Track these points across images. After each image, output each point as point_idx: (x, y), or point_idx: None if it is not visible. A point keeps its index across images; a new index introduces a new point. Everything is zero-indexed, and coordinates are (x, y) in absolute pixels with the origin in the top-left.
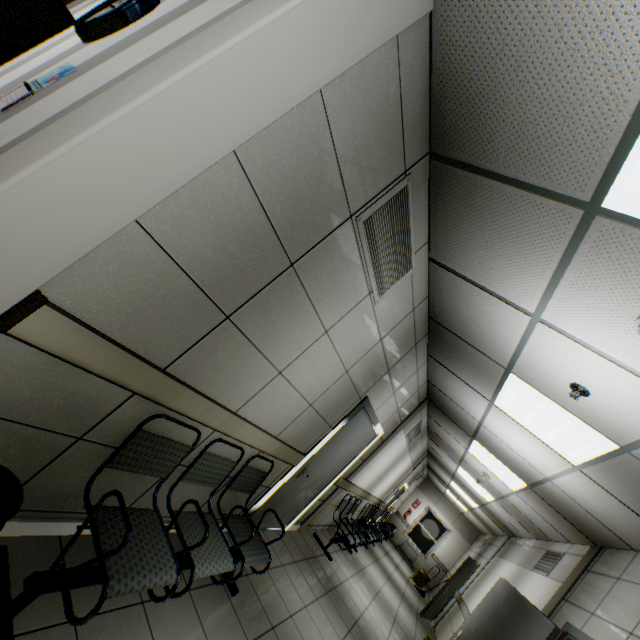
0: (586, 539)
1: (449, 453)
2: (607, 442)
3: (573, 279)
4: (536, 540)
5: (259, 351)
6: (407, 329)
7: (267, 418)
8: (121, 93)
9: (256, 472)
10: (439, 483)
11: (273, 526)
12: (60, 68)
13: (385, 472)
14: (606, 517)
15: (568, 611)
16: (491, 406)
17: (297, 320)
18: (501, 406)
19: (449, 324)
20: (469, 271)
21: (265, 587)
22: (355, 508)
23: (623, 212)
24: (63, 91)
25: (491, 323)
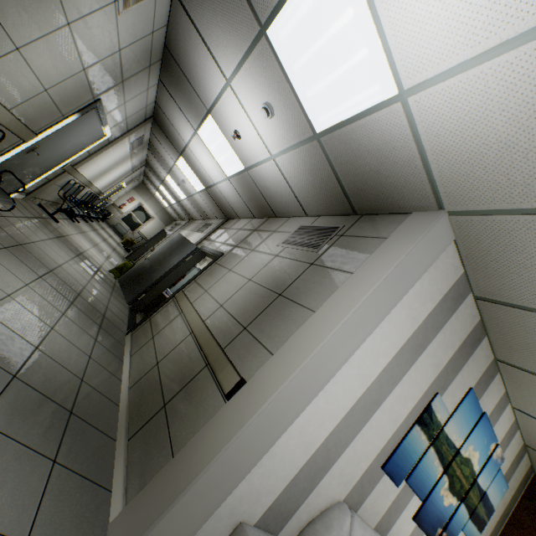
0: (224, 216)
1: (163, 165)
2: (242, 166)
3: (248, 68)
4: (203, 220)
5: None
6: (145, 49)
7: (1, 90)
8: None
9: None
10: (152, 187)
11: None
12: None
13: (108, 170)
14: (234, 204)
15: (205, 243)
16: (196, 135)
17: (40, 2)
18: (201, 136)
19: (180, 61)
20: (200, 25)
21: (7, 226)
22: (79, 193)
23: (272, 43)
24: None
25: (206, 74)
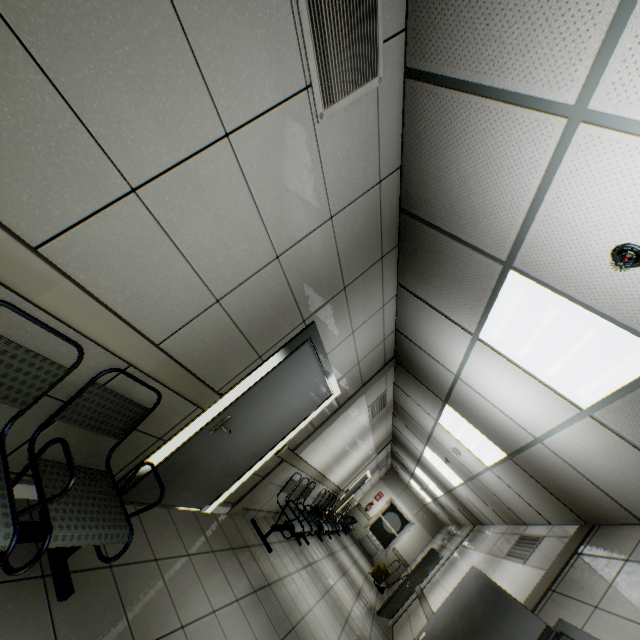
0: (574, 517)
1: (416, 431)
2: None
3: None
4: (507, 526)
5: (56, 90)
6: (370, 220)
7: (127, 296)
8: None
9: (123, 402)
10: (403, 473)
11: (186, 504)
12: None
13: (344, 452)
14: (613, 482)
15: (559, 605)
16: (474, 344)
17: (149, 53)
18: (489, 338)
19: (428, 210)
20: (468, 61)
21: (143, 585)
22: (308, 493)
23: None
24: None
25: (493, 173)
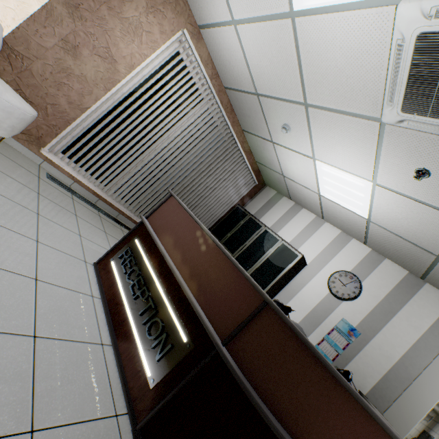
0: None
1: None
2: None
3: None
4: None
5: None
6: None
7: None
8: (424, 390)
9: None
10: None
11: None
12: (343, 321)
13: None
14: None
15: None
16: None
17: None
18: None
19: None
20: None
21: None
22: None
23: None
24: (369, 352)
25: None
